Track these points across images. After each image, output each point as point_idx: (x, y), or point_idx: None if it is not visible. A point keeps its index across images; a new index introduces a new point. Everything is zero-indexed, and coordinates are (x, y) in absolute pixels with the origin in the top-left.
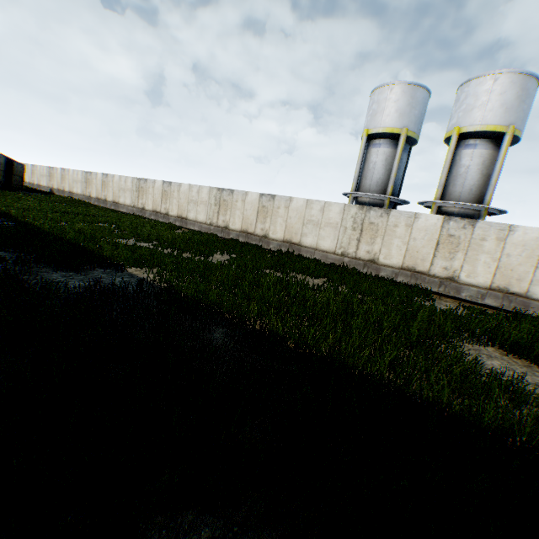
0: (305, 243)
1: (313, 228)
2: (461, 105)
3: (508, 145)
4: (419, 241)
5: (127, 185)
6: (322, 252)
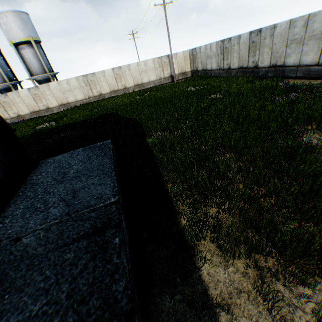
0: None
1: None
2: (3, 29)
3: (36, 46)
4: (28, 100)
5: None
6: None
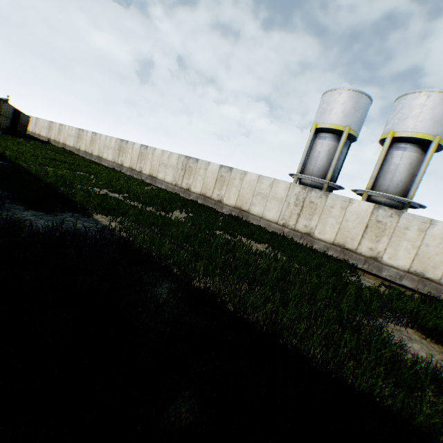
0: (253, 212)
1: (261, 200)
2: (396, 114)
3: (433, 151)
4: (351, 222)
5: (111, 144)
6: (266, 221)
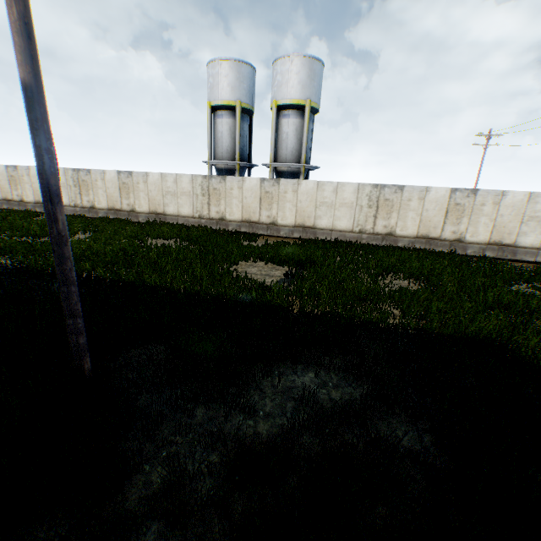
0: (168, 212)
1: (172, 198)
2: (275, 81)
3: (309, 115)
4: (249, 199)
5: None
6: (183, 217)
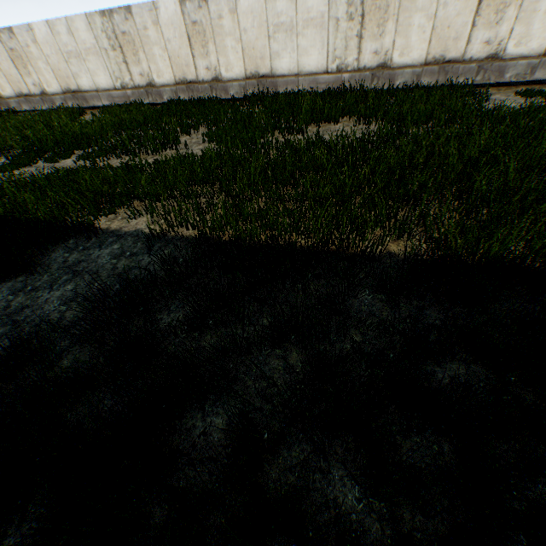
0: (280, 71)
1: (287, 39)
2: None
3: None
4: (453, 6)
5: None
6: (308, 77)
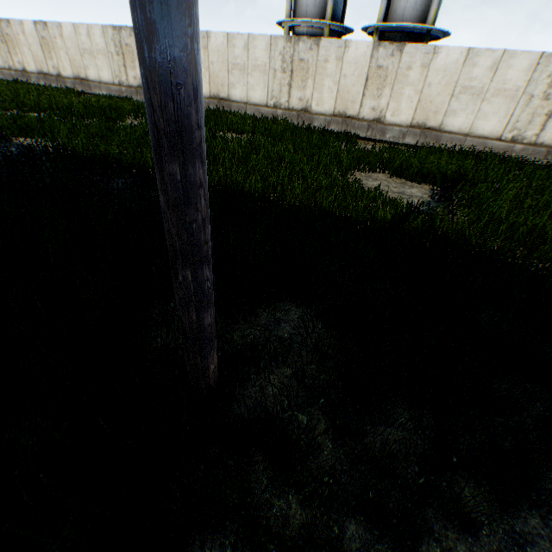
0: (234, 98)
1: (240, 76)
2: None
3: None
4: (350, 79)
5: None
6: (253, 106)
